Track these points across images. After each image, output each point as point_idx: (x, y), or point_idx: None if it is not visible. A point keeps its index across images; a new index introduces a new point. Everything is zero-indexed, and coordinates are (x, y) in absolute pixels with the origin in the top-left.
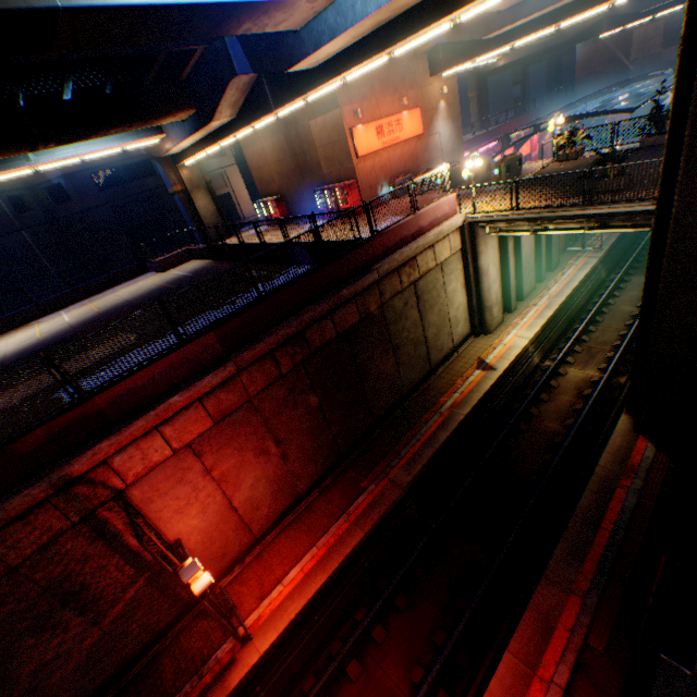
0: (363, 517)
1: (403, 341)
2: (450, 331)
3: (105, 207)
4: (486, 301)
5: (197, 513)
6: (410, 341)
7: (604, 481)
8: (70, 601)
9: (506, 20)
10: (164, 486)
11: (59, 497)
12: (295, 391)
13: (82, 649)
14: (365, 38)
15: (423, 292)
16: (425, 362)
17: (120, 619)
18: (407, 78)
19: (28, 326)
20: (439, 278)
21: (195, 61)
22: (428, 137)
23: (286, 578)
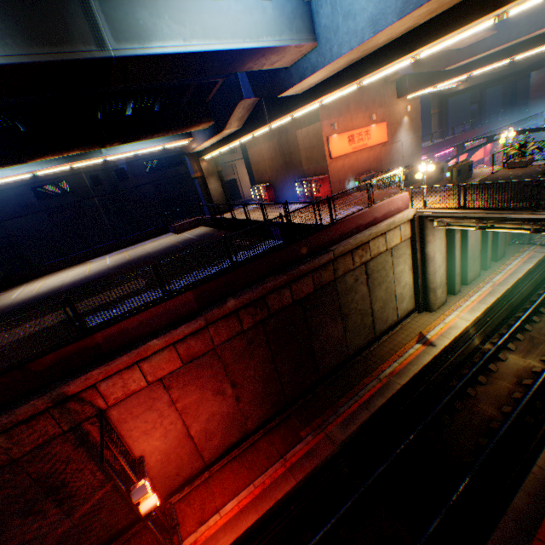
0: (297, 466)
1: (351, 311)
2: (395, 305)
3: (149, 185)
4: (430, 282)
5: (160, 436)
6: (357, 311)
7: (542, 485)
8: (51, 493)
9: (465, 55)
10: (137, 410)
11: (56, 408)
12: (253, 344)
13: (54, 535)
14: (340, 72)
15: (372, 271)
16: (370, 330)
17: (87, 515)
18: (377, 100)
19: (84, 263)
20: (388, 260)
21: (216, 89)
22: (391, 144)
23: (223, 509)
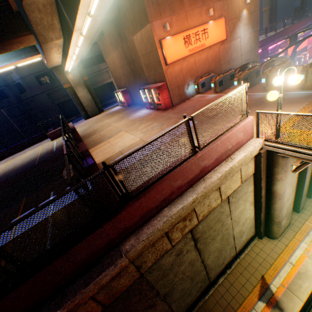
0: None
1: (176, 282)
2: (233, 243)
3: (43, 94)
4: (276, 217)
5: None
6: (185, 278)
7: None
8: None
9: None
10: None
11: None
12: None
13: None
14: None
15: (203, 231)
16: (203, 280)
17: None
18: None
19: None
20: (224, 209)
21: None
22: (230, 41)
23: None
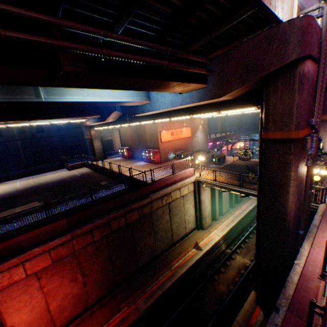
0: None
1: (160, 229)
2: (185, 226)
3: (57, 136)
4: (203, 214)
5: (28, 311)
6: (163, 229)
7: None
8: None
9: None
10: (15, 293)
11: None
12: (99, 249)
13: None
14: (161, 112)
15: (173, 207)
16: (170, 239)
17: None
18: None
19: (0, 184)
20: (181, 201)
21: None
22: (193, 137)
23: None
